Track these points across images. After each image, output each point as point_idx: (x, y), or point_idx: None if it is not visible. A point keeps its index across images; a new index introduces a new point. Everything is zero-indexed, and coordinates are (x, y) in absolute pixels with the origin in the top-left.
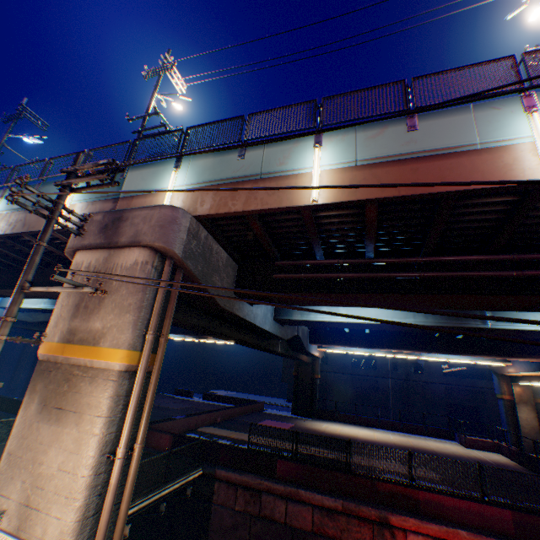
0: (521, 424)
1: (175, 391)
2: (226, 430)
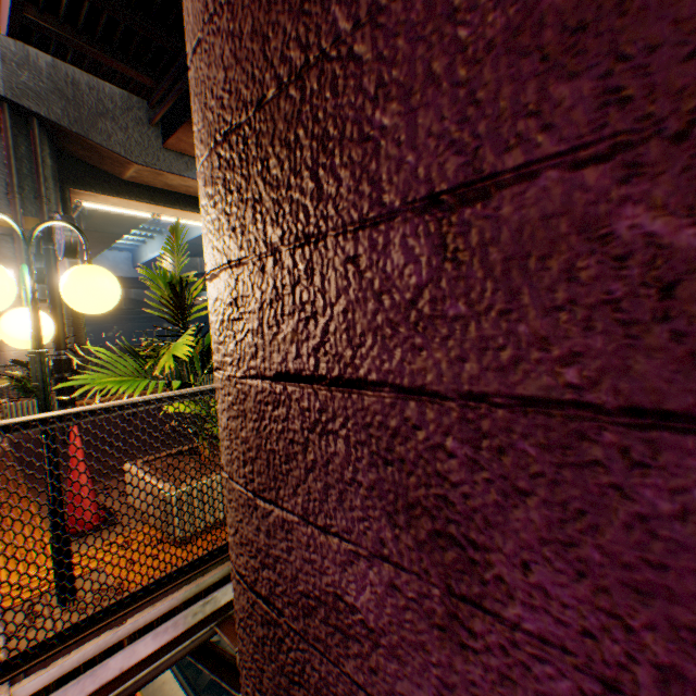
0: None
1: None
2: None
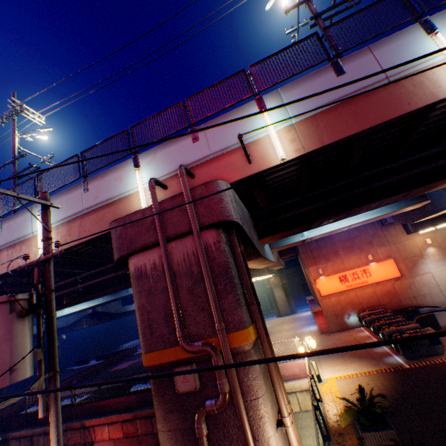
0: (277, 300)
1: (77, 363)
2: (68, 390)
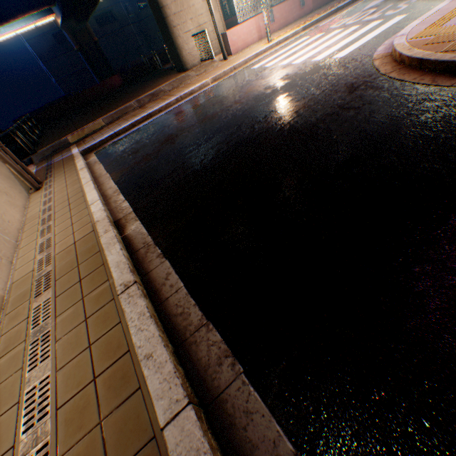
0: None
1: None
2: None
